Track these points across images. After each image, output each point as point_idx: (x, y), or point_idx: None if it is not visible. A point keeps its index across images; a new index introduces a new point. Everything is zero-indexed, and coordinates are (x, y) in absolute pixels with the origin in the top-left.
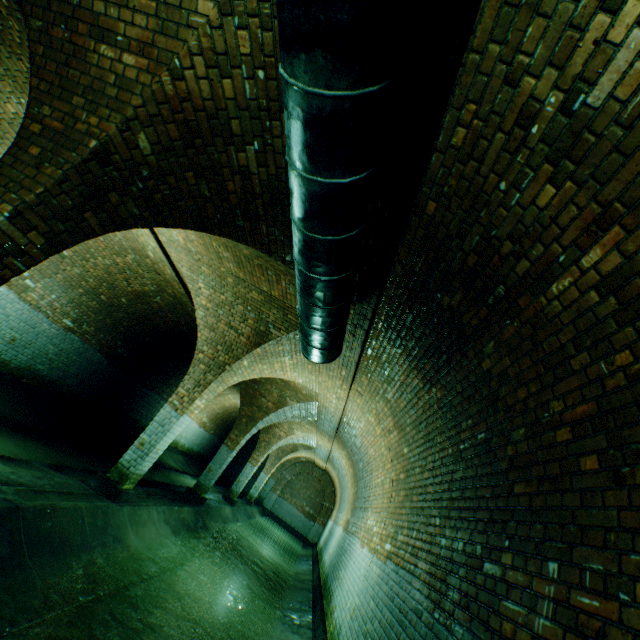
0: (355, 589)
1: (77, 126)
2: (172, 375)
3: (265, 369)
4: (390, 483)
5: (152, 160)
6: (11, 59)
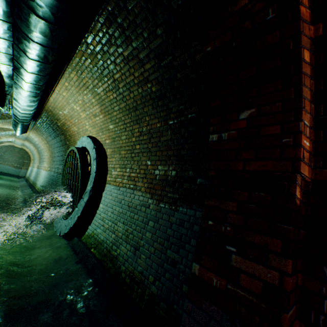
0: (43, 179)
1: None
2: None
3: None
4: (49, 156)
5: None
6: None
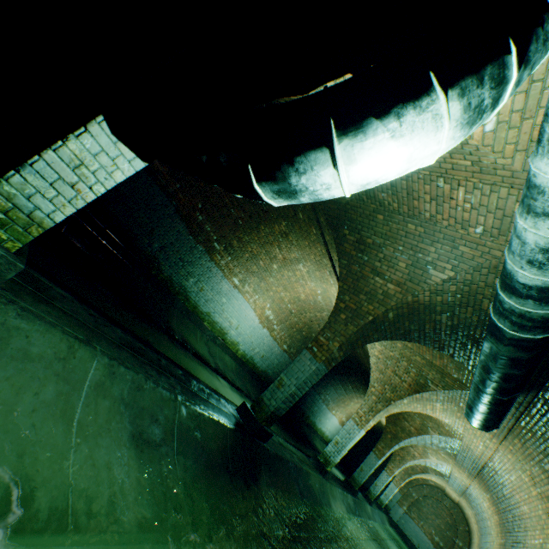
0: None
1: (362, 308)
2: (328, 382)
3: (417, 406)
4: None
5: (391, 319)
6: (302, 241)
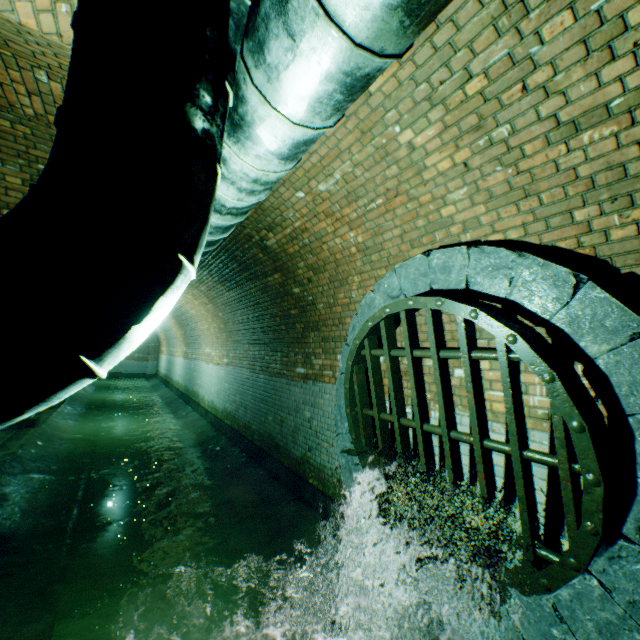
0: (214, 384)
1: None
2: None
3: None
4: (215, 330)
5: None
6: None
